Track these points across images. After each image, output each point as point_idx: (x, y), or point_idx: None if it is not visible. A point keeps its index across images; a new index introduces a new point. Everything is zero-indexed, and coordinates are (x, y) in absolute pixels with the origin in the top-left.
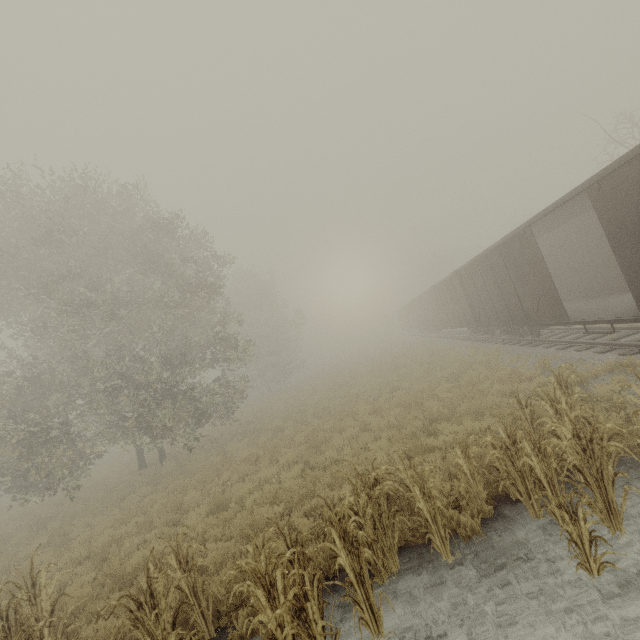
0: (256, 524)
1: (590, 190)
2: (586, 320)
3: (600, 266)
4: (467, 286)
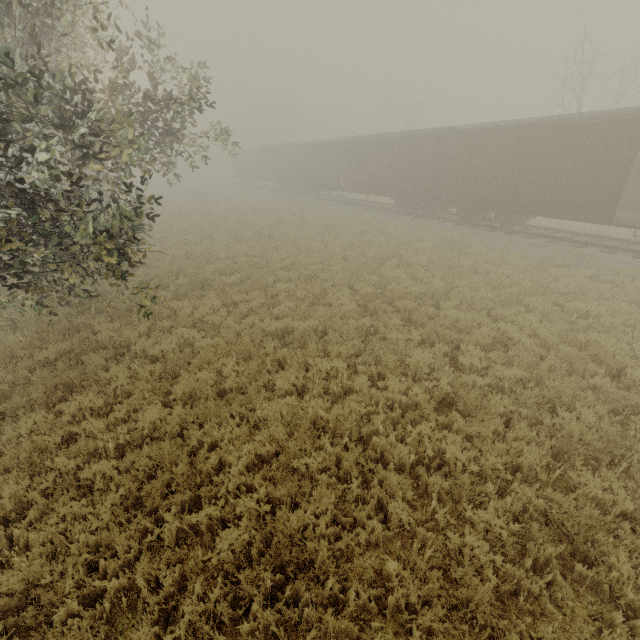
0: (616, 437)
1: None
2: None
3: None
4: (452, 155)
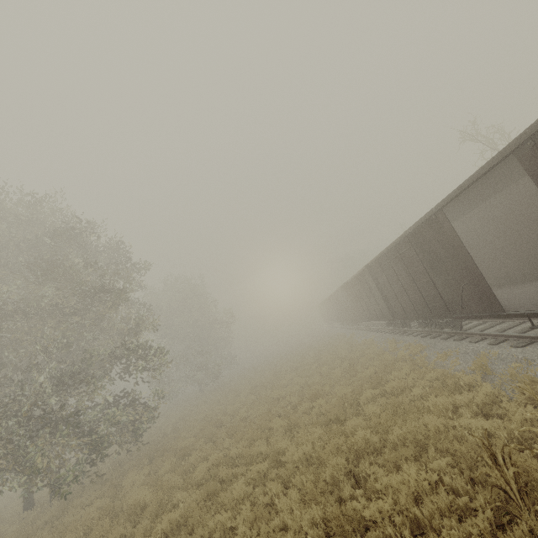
0: None
1: (519, 151)
2: (531, 311)
3: (514, 252)
4: (379, 279)
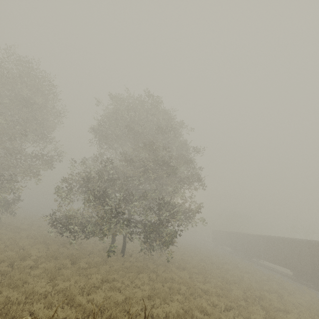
0: None
1: None
2: None
3: None
4: (317, 253)
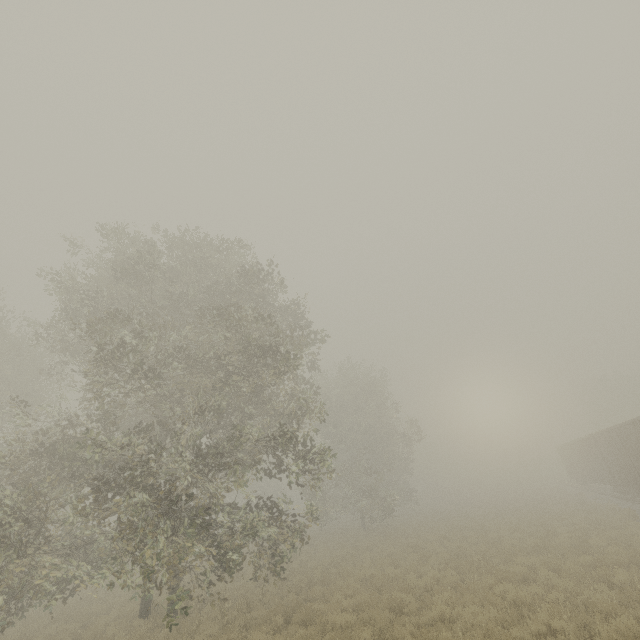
0: None
1: None
2: None
3: None
4: None
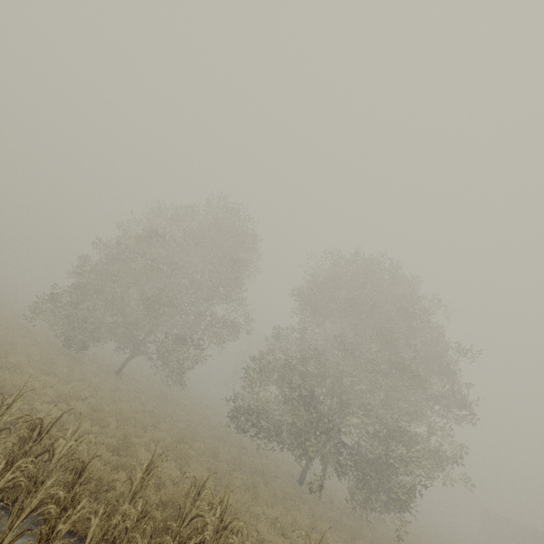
0: None
1: None
2: None
3: None
4: None
